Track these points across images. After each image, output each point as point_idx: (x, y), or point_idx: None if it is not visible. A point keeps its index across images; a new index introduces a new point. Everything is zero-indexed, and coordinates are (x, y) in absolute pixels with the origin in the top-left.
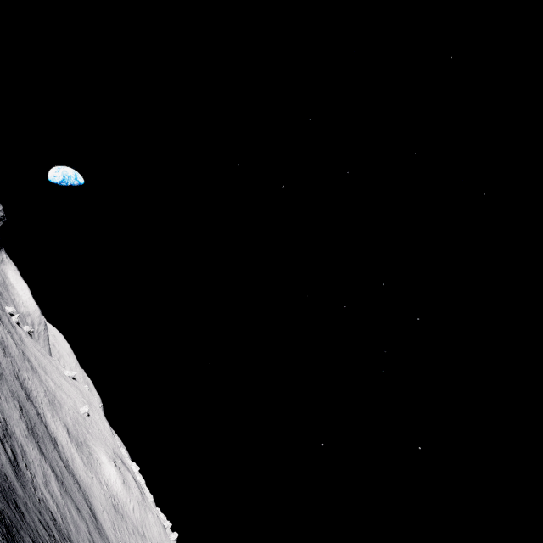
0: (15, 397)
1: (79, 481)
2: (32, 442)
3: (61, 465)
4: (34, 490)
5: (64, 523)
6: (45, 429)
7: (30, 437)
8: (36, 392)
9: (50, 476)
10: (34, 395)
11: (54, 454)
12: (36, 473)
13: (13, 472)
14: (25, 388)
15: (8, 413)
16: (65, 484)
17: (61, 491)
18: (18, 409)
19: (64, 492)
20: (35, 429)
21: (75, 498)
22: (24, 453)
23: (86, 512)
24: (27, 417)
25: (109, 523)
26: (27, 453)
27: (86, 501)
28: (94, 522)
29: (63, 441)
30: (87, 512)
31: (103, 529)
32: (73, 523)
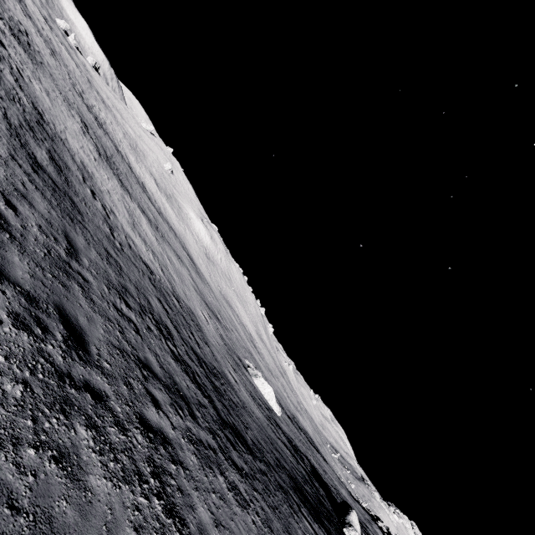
0: (73, 108)
1: (174, 229)
2: (107, 171)
3: (153, 210)
4: (109, 231)
5: (164, 275)
6: (129, 169)
7: (104, 164)
8: (113, 129)
9: (139, 217)
10: (110, 130)
11: (143, 197)
12: (116, 208)
13: (34, 187)
14: (95, 115)
15: (52, 111)
16: (160, 230)
17: (156, 236)
18: (78, 122)
19: (161, 238)
20: (112, 161)
21: (172, 245)
22: (88, 176)
23: (185, 259)
24: (98, 142)
25: (204, 267)
26: (96, 179)
27: (183, 247)
28: (193, 267)
29: (152, 189)
30: (186, 258)
31: (201, 272)
32: (175, 272)
